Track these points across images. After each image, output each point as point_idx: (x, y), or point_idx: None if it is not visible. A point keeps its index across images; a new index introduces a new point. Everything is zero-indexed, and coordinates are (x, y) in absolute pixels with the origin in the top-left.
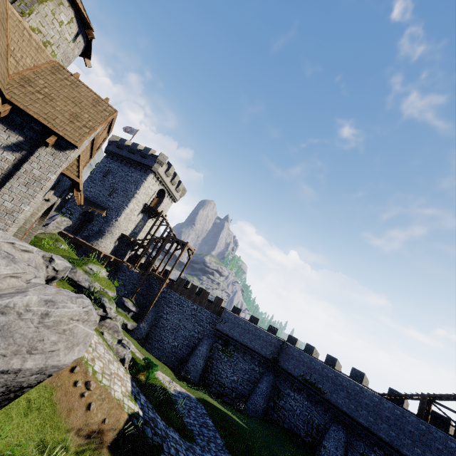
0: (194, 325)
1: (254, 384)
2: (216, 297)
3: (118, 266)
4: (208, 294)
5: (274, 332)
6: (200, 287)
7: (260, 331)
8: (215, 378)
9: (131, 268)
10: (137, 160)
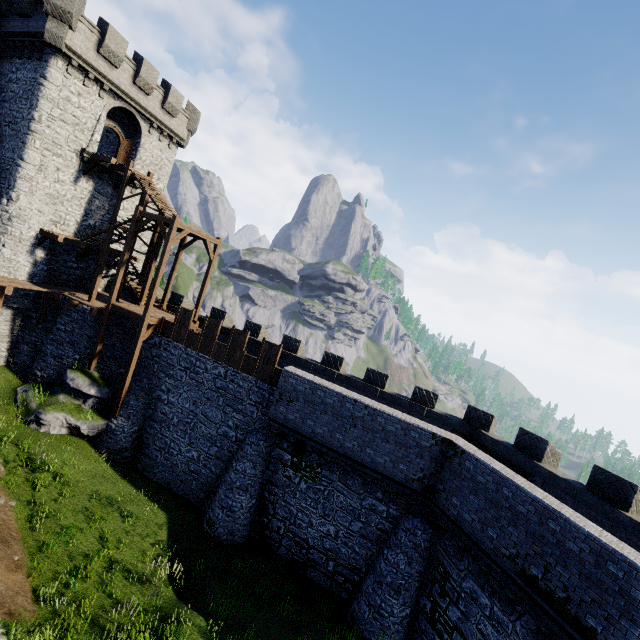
0: (224, 411)
1: (379, 544)
2: (264, 341)
3: (57, 305)
4: (244, 337)
5: (429, 403)
6: (247, 321)
7: (380, 417)
8: (285, 528)
9: (81, 305)
10: (13, 30)
